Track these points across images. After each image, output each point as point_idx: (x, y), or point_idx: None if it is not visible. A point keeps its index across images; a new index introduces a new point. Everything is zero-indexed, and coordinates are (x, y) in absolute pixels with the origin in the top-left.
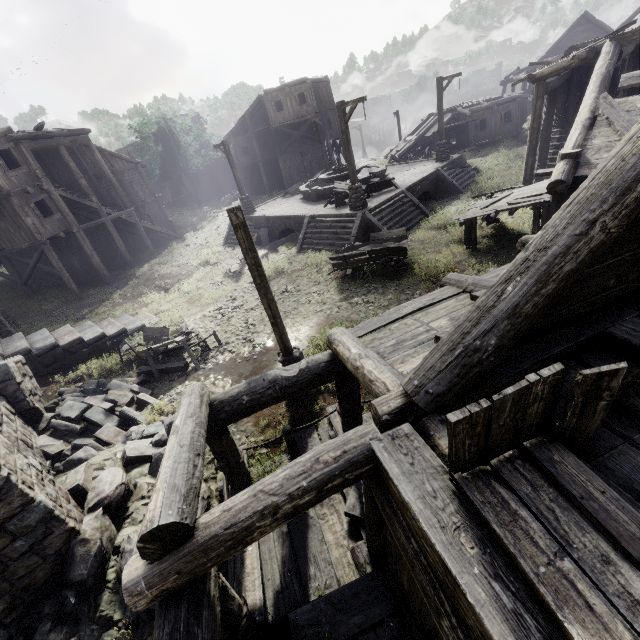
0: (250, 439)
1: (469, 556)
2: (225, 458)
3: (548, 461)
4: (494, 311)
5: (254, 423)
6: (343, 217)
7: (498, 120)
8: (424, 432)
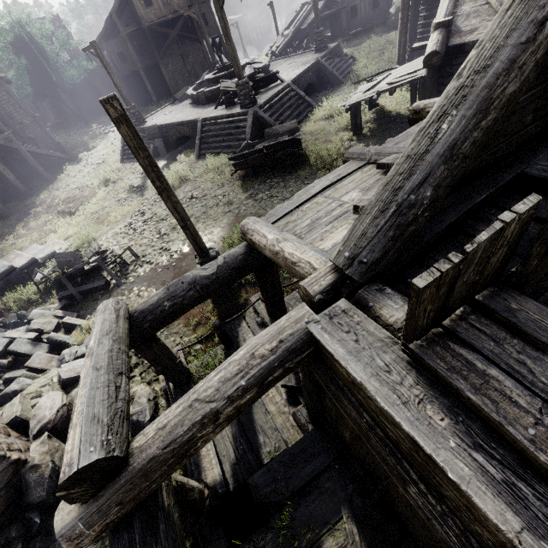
0: (184, 339)
1: (441, 429)
2: (161, 363)
3: (507, 311)
4: (429, 156)
5: (185, 324)
6: (235, 117)
7: (367, 6)
8: (362, 305)
